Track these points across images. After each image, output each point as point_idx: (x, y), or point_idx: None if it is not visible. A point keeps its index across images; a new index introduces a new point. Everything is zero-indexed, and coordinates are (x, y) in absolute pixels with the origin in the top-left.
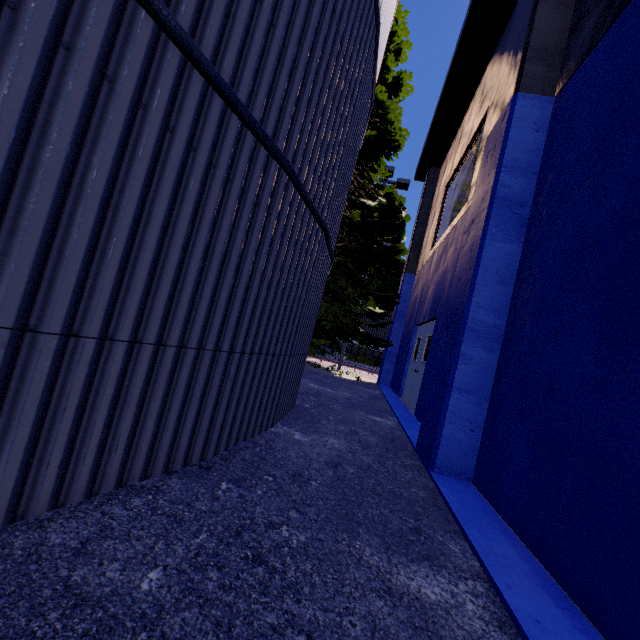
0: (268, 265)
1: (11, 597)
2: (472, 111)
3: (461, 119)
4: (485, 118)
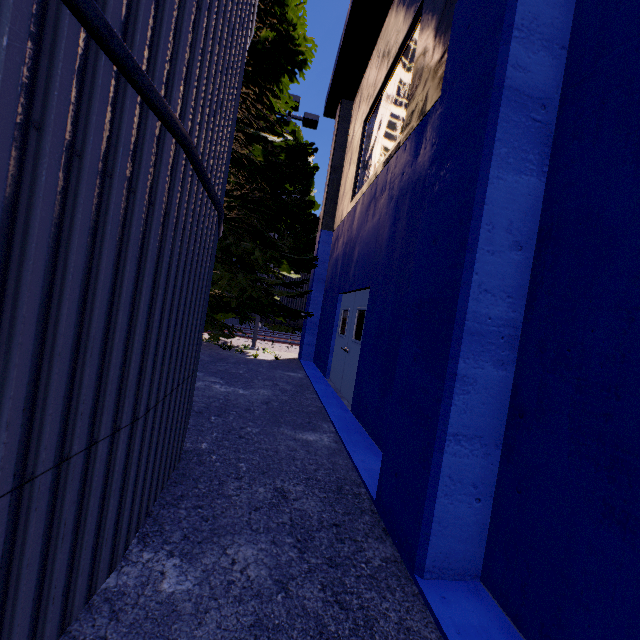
0: None
1: None
2: (395, 16)
3: (378, 31)
4: (418, 16)
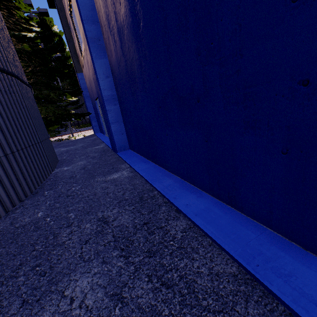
0: (0, 110)
1: (3, 236)
2: None
3: None
4: None
